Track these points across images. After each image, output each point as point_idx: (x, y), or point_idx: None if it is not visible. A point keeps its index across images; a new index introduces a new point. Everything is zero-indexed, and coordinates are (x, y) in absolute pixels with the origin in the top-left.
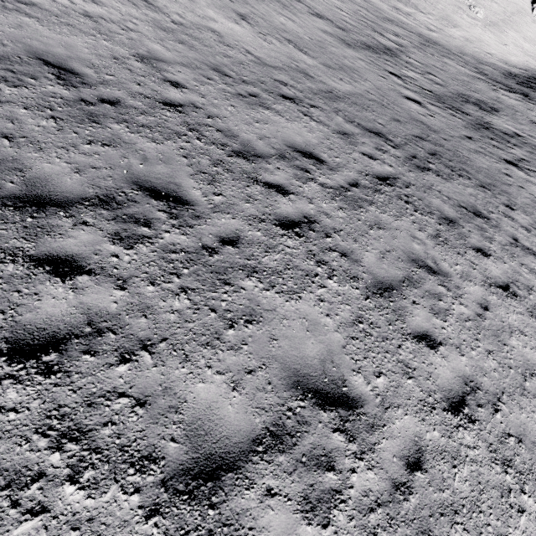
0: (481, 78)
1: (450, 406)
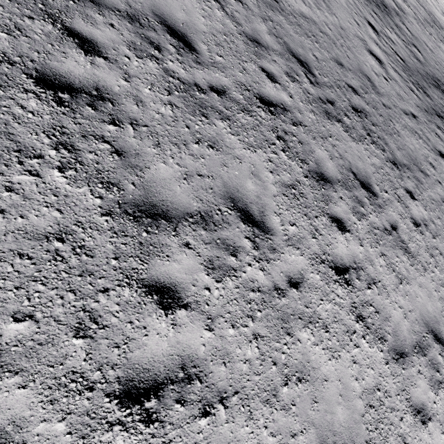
0: None
1: (125, 392)
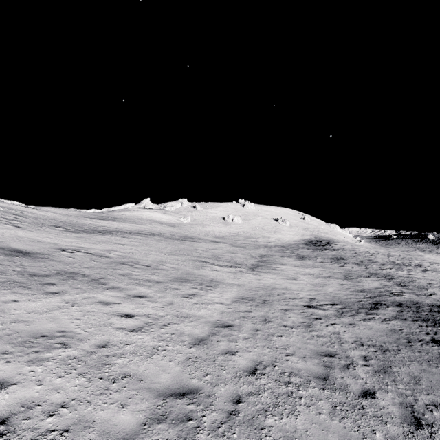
0: (313, 250)
1: None
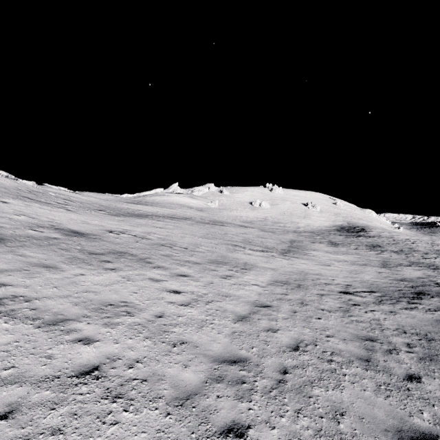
0: (345, 237)
1: None
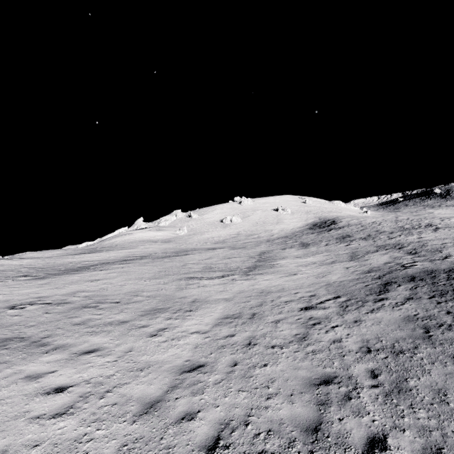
0: (317, 234)
1: None
